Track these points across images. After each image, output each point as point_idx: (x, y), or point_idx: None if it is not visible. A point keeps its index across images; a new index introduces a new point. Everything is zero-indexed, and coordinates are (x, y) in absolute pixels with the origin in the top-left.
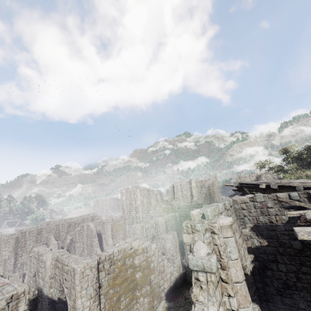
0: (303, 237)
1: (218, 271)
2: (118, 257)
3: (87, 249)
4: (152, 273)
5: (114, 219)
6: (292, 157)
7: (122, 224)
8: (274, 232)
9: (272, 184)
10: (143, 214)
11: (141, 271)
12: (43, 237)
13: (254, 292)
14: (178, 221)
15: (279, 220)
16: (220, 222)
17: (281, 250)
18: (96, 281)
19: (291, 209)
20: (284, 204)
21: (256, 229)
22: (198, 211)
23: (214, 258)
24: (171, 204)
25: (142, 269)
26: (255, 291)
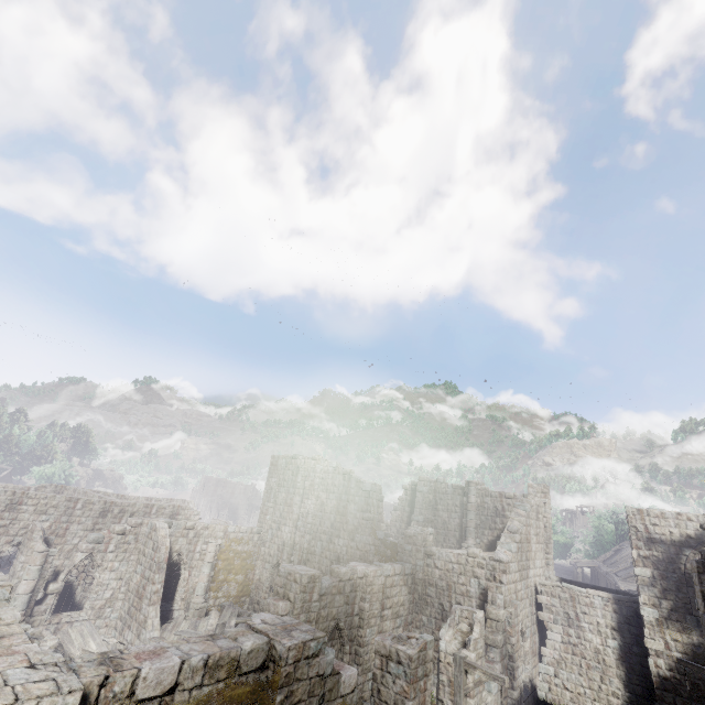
0: None
1: None
2: (196, 699)
3: (124, 599)
4: None
5: (232, 534)
6: None
7: (247, 554)
8: None
9: None
10: (314, 542)
11: None
12: (20, 522)
13: None
14: (418, 598)
15: None
16: None
17: None
18: None
19: None
20: None
21: None
22: None
23: None
24: (407, 535)
25: None
26: None
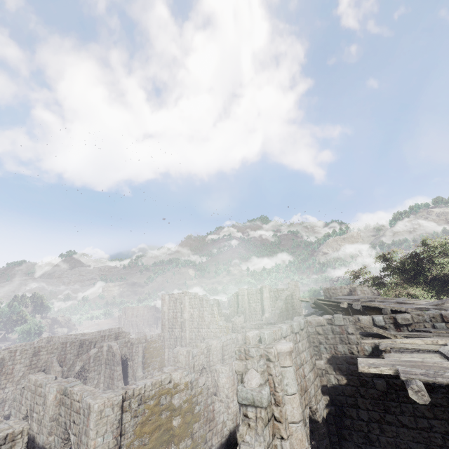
0: (363, 369)
1: (272, 408)
2: (151, 393)
3: (104, 382)
4: (196, 420)
5: (149, 339)
6: (393, 267)
7: (159, 347)
8: (355, 366)
9: (354, 303)
10: (191, 334)
11: (181, 416)
12: (41, 360)
13: (326, 446)
14: None
15: (361, 351)
16: (278, 347)
17: (363, 391)
18: (118, 425)
19: (370, 337)
20: (367, 330)
21: (333, 361)
22: (255, 333)
23: (266, 390)
24: (232, 321)
25: (183, 413)
26: (327, 445)
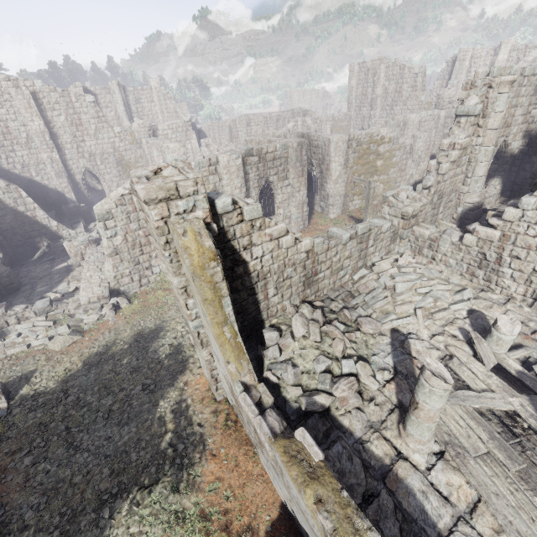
0: None
1: (478, 120)
2: (365, 140)
3: None
4: (392, 167)
5: (336, 118)
6: None
7: (345, 126)
8: None
9: None
10: (381, 112)
11: (383, 160)
12: (253, 130)
13: (504, 169)
14: (440, 126)
15: None
16: (502, 78)
17: None
18: (346, 154)
19: None
20: None
21: None
22: (484, 70)
23: (480, 106)
24: (438, 95)
25: (385, 159)
26: (505, 169)
